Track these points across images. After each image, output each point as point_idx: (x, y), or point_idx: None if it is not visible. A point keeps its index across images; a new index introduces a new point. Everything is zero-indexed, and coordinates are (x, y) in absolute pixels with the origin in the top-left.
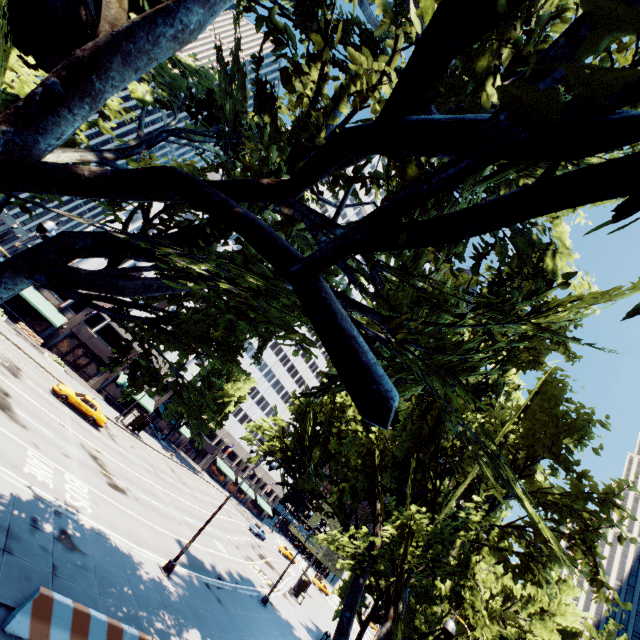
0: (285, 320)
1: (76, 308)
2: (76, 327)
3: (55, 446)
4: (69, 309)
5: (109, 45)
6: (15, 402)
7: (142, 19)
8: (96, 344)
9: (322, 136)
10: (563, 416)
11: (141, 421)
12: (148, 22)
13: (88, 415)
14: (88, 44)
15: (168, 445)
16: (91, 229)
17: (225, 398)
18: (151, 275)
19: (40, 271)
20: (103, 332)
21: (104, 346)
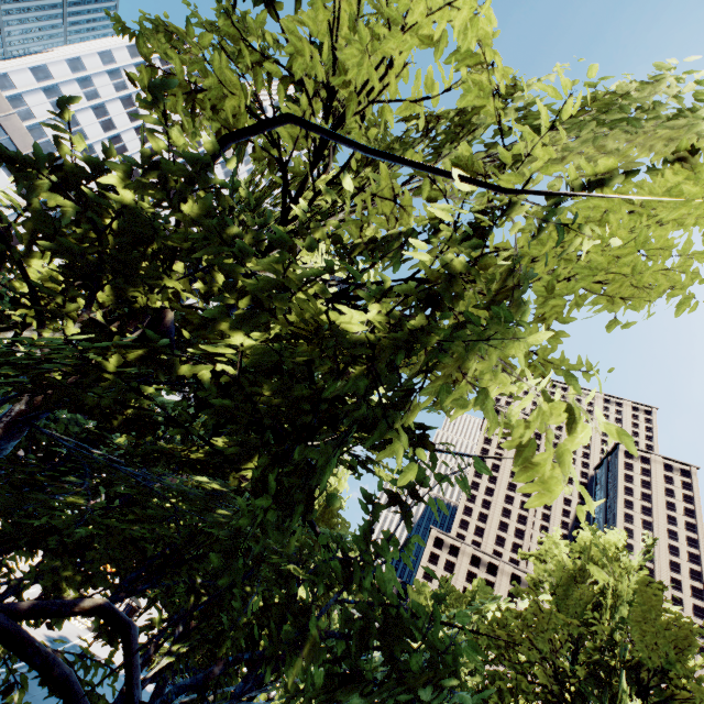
0: (92, 682)
1: None
2: None
3: None
4: None
5: None
6: None
7: None
8: None
9: (138, 459)
10: (334, 525)
11: None
12: None
13: None
14: None
15: None
16: None
17: None
18: None
19: None
20: None
21: None
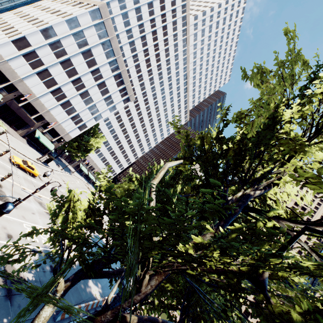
0: None
1: (8, 89)
2: (9, 102)
3: (28, 210)
4: (3, 90)
5: (144, 297)
6: (5, 189)
7: (155, 287)
8: (21, 113)
9: None
10: None
11: (48, 158)
12: (156, 287)
13: (30, 172)
14: (139, 298)
15: (57, 159)
16: (16, 37)
17: (90, 146)
18: (57, 77)
19: (86, 278)
20: (25, 106)
21: (26, 115)
